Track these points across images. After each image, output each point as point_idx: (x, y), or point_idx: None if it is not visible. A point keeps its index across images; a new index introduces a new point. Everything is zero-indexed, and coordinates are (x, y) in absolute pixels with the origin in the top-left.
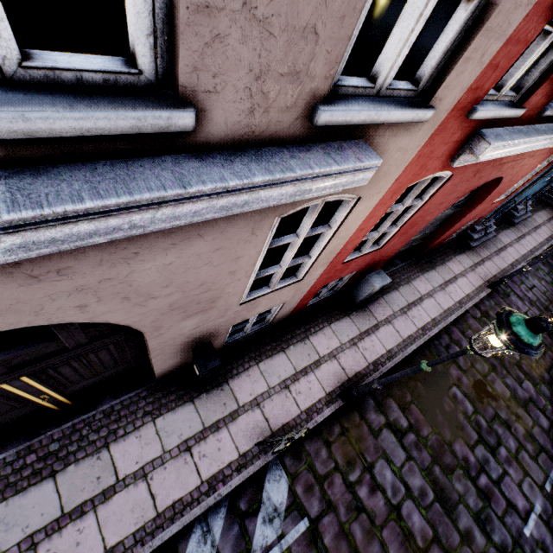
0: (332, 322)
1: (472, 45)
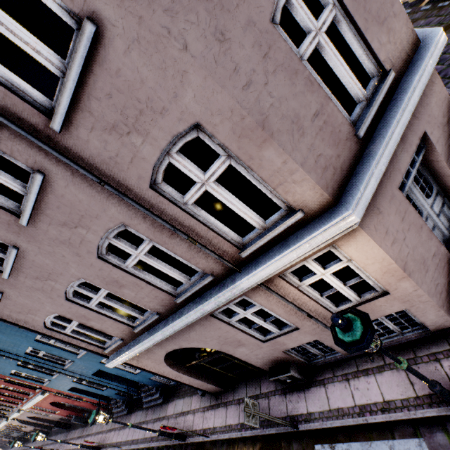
0: (81, 427)
1: (11, 405)
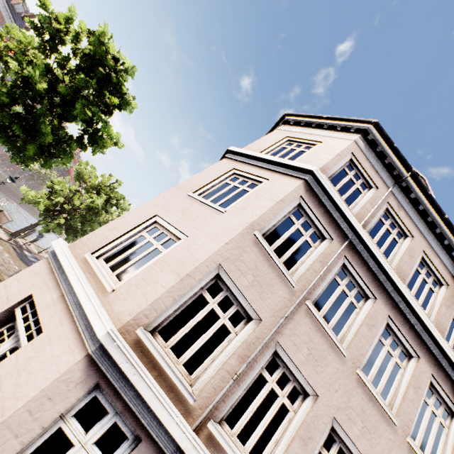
0: None
1: None
